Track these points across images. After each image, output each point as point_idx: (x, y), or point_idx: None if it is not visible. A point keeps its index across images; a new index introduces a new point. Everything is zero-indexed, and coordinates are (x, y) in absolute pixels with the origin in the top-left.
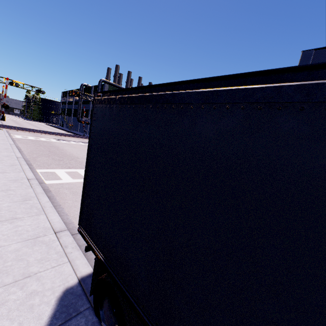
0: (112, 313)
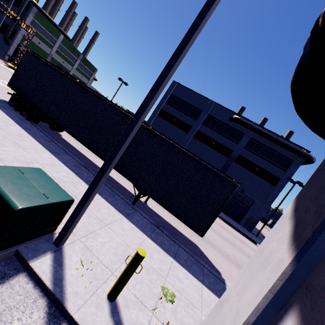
0: (15, 107)
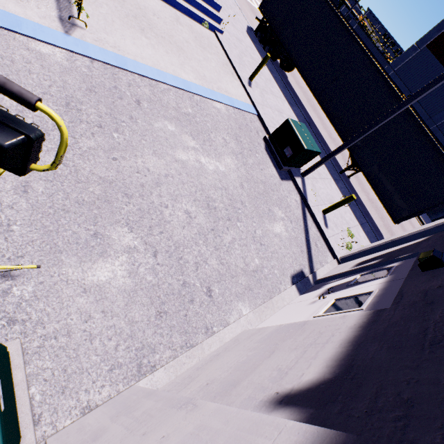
0: (259, 38)
